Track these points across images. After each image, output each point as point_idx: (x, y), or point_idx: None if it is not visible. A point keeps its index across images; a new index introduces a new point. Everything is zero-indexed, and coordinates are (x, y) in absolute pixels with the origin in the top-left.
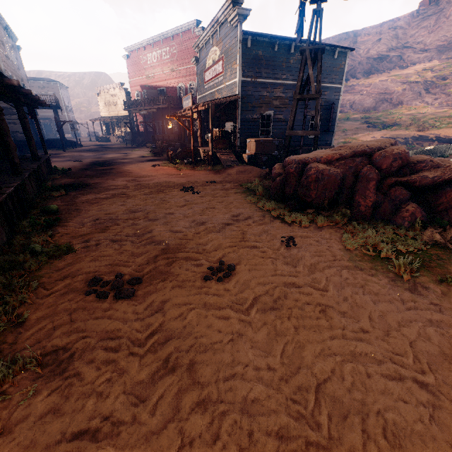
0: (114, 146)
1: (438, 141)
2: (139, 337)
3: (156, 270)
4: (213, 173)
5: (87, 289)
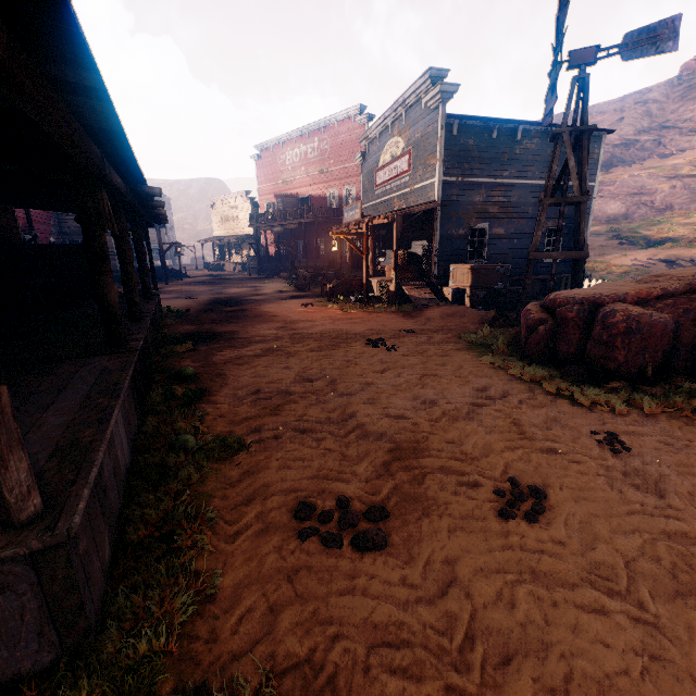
0: (233, 277)
1: None
2: (446, 646)
3: (400, 491)
4: (402, 317)
5: (296, 526)
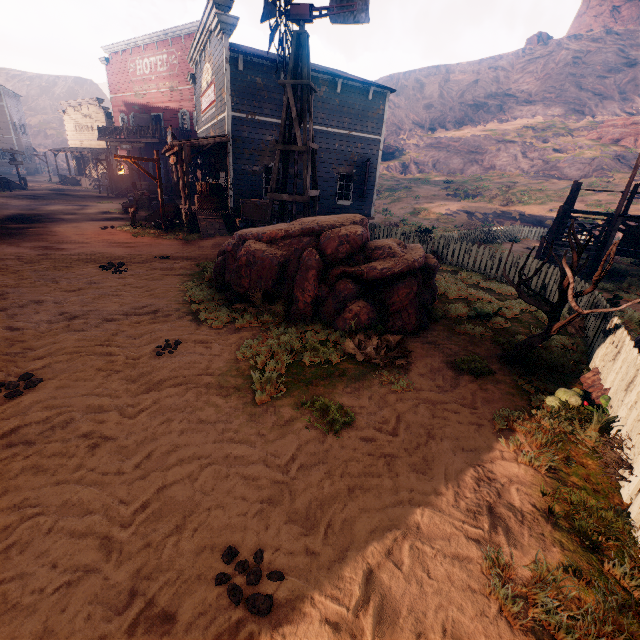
0: (79, 193)
1: (521, 221)
2: None
3: None
4: (181, 244)
5: None
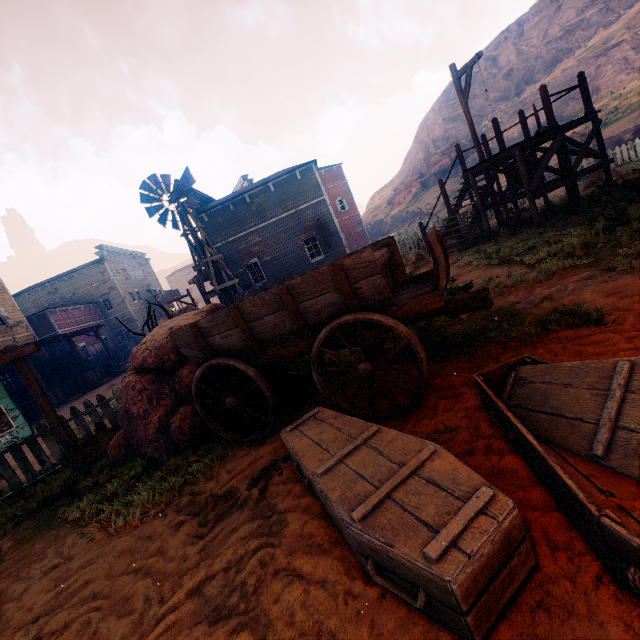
0: None
1: None
2: None
3: None
4: None
5: None
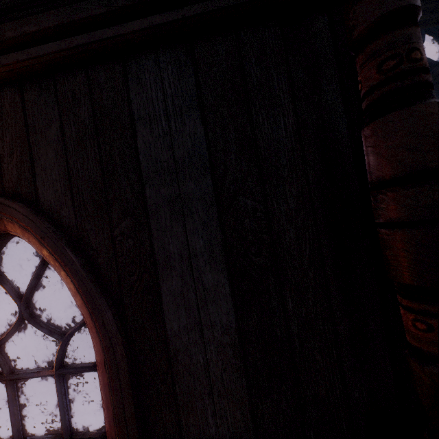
0: None
1: None
2: None
3: None
4: None
5: None
